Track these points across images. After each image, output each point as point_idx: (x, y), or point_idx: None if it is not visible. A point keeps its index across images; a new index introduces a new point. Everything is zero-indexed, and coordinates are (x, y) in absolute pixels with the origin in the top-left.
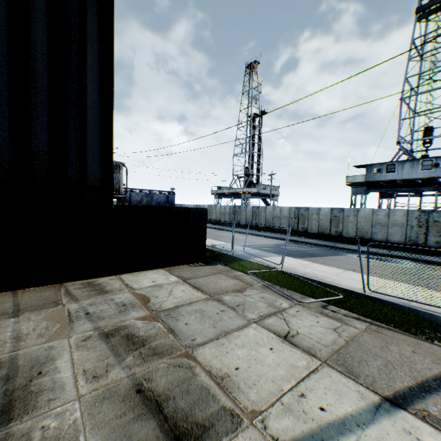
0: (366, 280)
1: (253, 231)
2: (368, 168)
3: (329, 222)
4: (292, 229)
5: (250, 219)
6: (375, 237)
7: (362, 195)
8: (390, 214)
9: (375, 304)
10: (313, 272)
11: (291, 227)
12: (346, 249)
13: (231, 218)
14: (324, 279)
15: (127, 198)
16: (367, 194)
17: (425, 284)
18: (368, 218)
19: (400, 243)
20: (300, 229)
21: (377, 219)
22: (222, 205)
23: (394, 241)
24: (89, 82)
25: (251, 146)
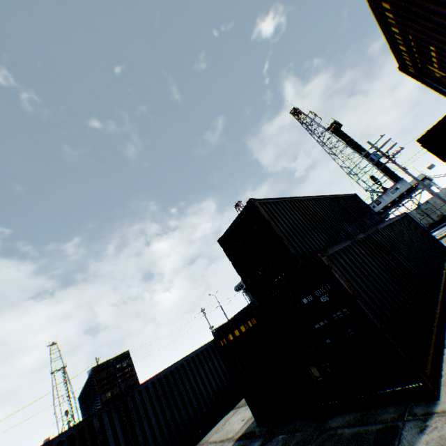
0: None
1: None
2: None
3: None
4: None
5: None
6: None
7: None
8: None
9: (442, 236)
10: None
11: None
12: None
13: None
14: None
15: None
16: None
17: None
18: None
19: None
20: None
21: None
22: None
23: None
24: (371, 209)
25: None
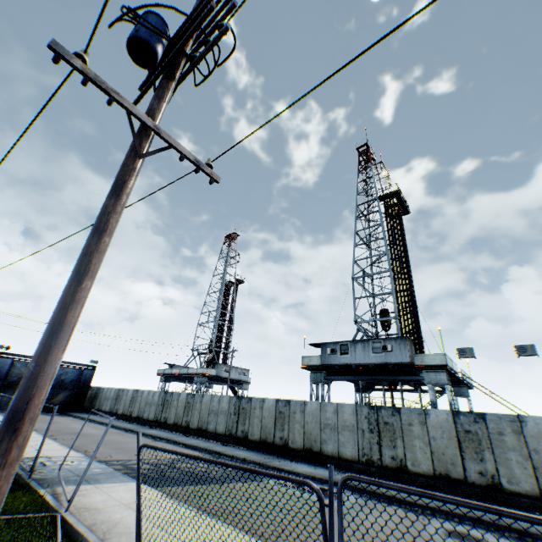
0: (200, 537)
1: (176, 435)
2: (323, 347)
3: (273, 422)
4: (230, 433)
5: (181, 414)
6: (326, 447)
7: (323, 383)
8: (339, 410)
9: None
10: (124, 518)
11: (229, 428)
12: (279, 469)
13: (158, 412)
14: (112, 536)
15: (5, 370)
16: (331, 383)
17: (320, 541)
18: (317, 416)
19: (354, 459)
20: (239, 432)
21: (326, 418)
22: (151, 390)
23: (347, 455)
24: None
25: (223, 316)
